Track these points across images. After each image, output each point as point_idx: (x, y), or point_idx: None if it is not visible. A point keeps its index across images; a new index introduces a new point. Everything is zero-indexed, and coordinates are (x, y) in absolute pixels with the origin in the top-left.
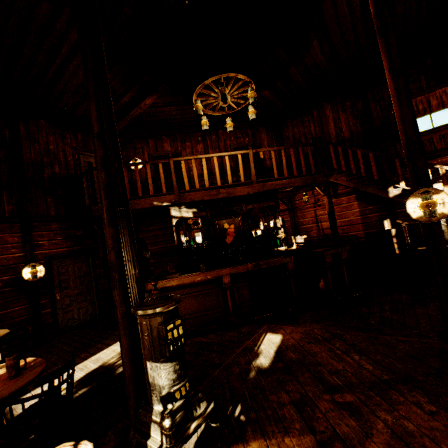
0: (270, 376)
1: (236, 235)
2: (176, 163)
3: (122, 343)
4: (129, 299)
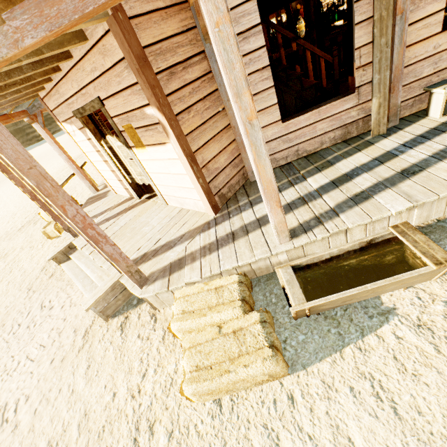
0: None
1: None
2: None
3: None
4: None
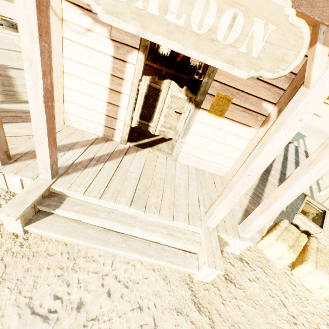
0: None
1: (182, 59)
2: None
3: None
4: None
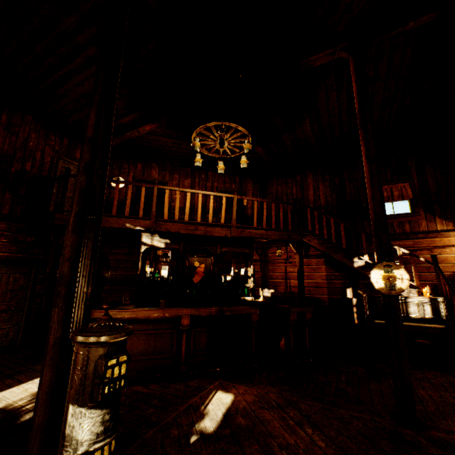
0: (213, 444)
1: (204, 276)
2: (159, 191)
3: (43, 377)
4: (70, 321)
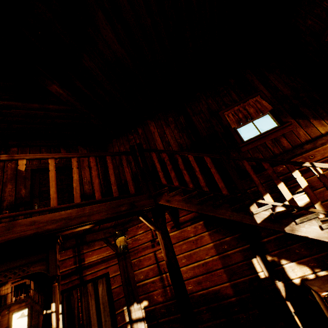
0: None
1: None
2: None
3: None
4: None
